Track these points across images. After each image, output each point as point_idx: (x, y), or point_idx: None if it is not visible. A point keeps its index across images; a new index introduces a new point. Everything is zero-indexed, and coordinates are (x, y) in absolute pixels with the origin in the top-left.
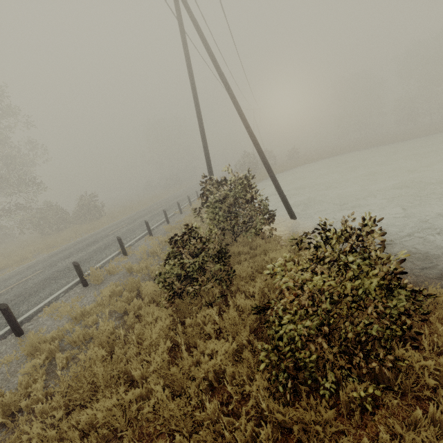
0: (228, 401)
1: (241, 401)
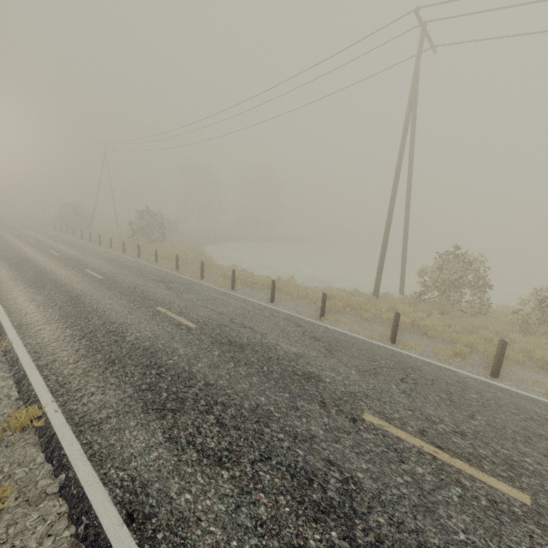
0: None
1: None
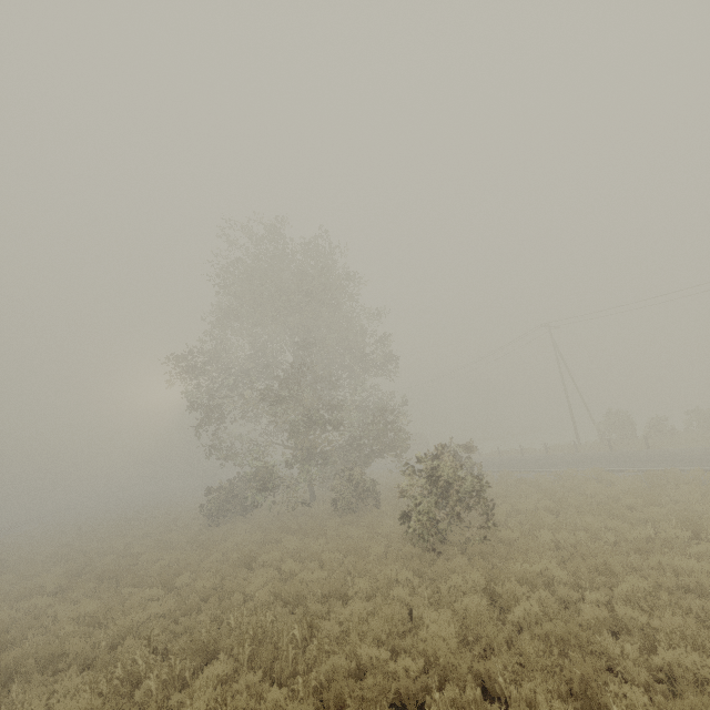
0: None
1: None
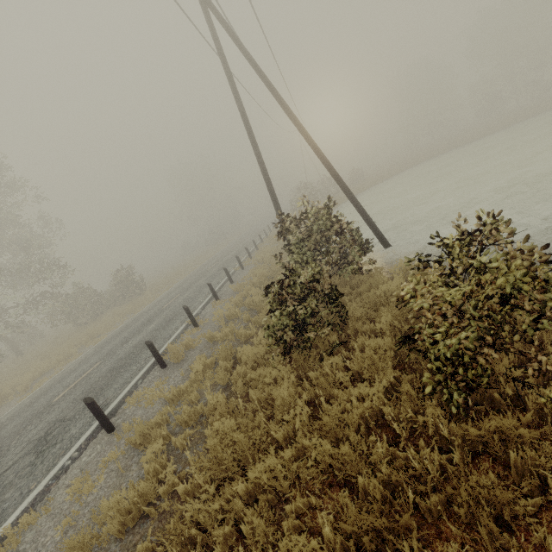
0: (394, 442)
1: (410, 438)
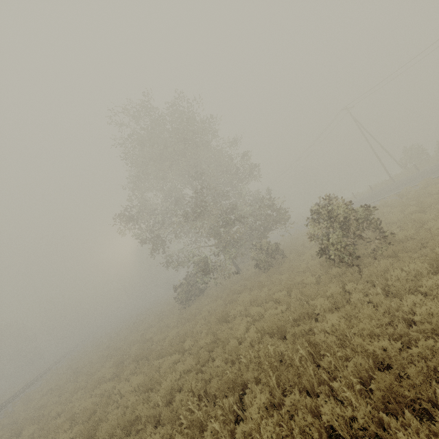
0: None
1: None
